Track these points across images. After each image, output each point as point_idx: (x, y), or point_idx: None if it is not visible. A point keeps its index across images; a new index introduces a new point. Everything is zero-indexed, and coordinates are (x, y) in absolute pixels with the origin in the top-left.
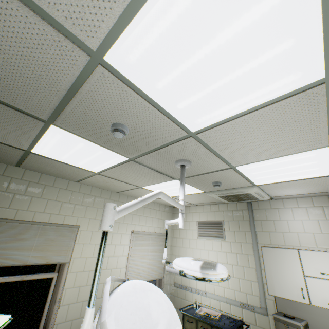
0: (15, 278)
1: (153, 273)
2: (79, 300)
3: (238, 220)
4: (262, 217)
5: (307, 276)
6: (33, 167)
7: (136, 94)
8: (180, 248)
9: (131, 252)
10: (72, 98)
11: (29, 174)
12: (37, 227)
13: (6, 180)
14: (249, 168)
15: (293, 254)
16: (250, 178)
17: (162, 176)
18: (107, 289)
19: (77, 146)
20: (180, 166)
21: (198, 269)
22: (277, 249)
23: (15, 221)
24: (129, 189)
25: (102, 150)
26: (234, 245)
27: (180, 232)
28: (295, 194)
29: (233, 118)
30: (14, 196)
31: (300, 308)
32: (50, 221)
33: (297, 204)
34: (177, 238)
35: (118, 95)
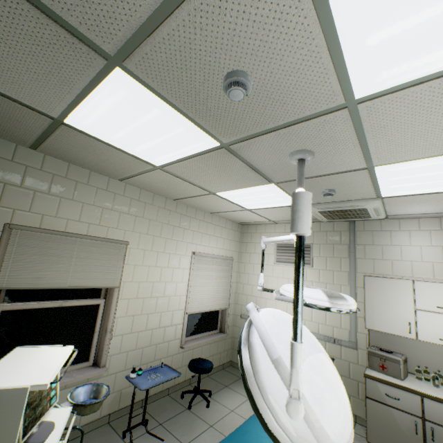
0: (52, 304)
1: (217, 302)
2: (134, 331)
3: (333, 244)
4: (368, 241)
5: (419, 310)
6: (59, 152)
7: (311, 2)
8: (249, 275)
9: (193, 277)
10: (180, 5)
11: (50, 162)
12: (73, 240)
13: (19, 169)
14: (392, 171)
15: (405, 285)
16: (381, 186)
17: (255, 176)
18: (256, 318)
19: (147, 115)
20: (298, 160)
21: (325, 298)
22: (386, 279)
23: (43, 231)
24: (194, 196)
25: (186, 125)
26: (323, 274)
27: (250, 256)
28: (422, 213)
29: (441, 74)
30: (35, 194)
31: (398, 342)
32: (89, 234)
33: (419, 226)
34: (246, 264)
35: (274, 2)
